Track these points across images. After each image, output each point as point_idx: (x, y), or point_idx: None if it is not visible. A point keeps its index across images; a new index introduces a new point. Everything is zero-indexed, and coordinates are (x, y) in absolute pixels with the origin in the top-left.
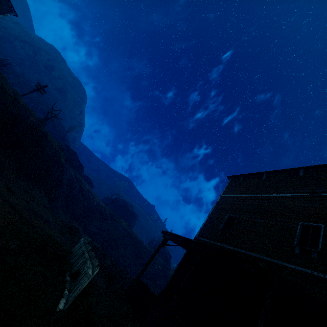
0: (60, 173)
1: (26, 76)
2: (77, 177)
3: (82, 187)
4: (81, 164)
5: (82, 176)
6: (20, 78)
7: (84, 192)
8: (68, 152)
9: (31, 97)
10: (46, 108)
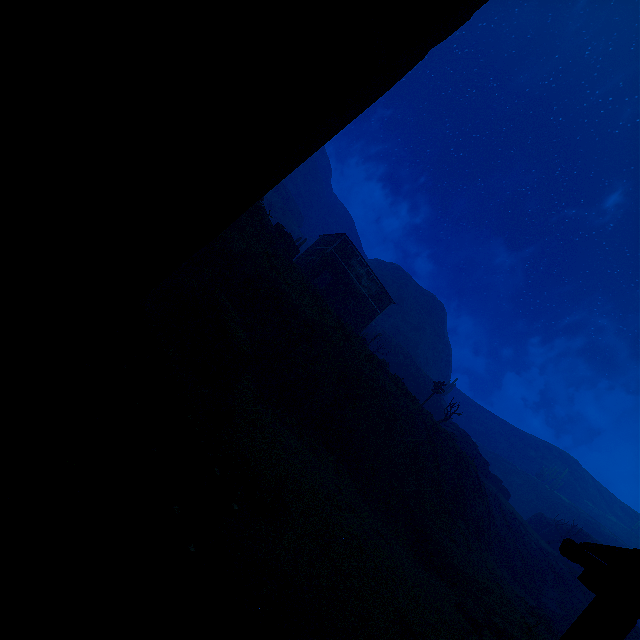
0: (487, 508)
1: (386, 334)
2: (490, 489)
3: (502, 511)
4: (484, 459)
5: (489, 480)
6: (383, 341)
7: (508, 520)
8: (463, 442)
9: (398, 362)
10: (414, 370)
